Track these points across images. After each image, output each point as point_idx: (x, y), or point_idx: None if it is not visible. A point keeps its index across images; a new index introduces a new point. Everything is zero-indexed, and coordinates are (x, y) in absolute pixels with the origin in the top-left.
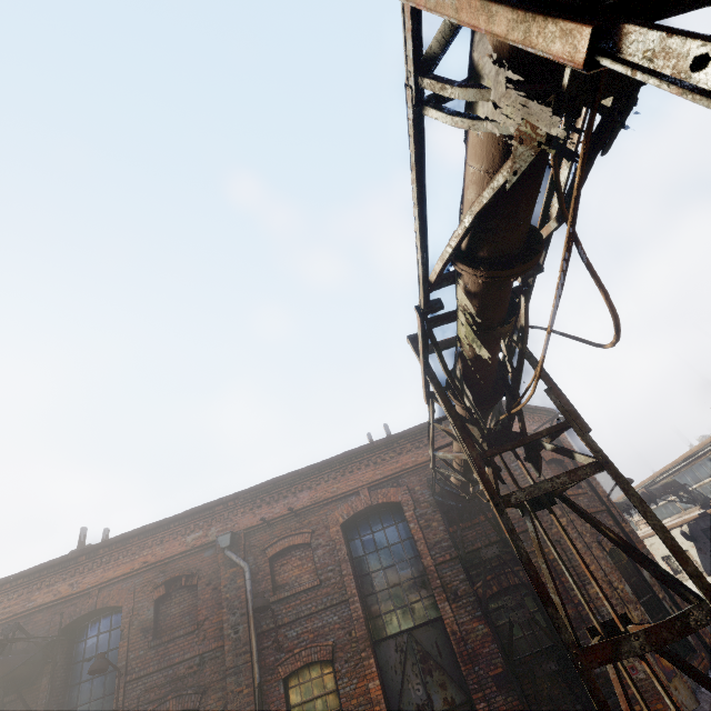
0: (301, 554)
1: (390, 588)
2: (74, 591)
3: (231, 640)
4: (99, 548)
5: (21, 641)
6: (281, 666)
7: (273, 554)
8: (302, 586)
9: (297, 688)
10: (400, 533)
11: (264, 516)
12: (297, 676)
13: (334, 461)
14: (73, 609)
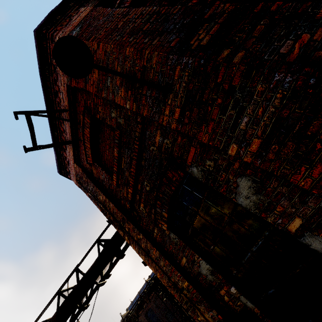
0: None
1: None
2: None
3: None
4: None
5: None
6: None
7: None
8: None
9: None
10: None
11: None
12: None
13: None
14: None
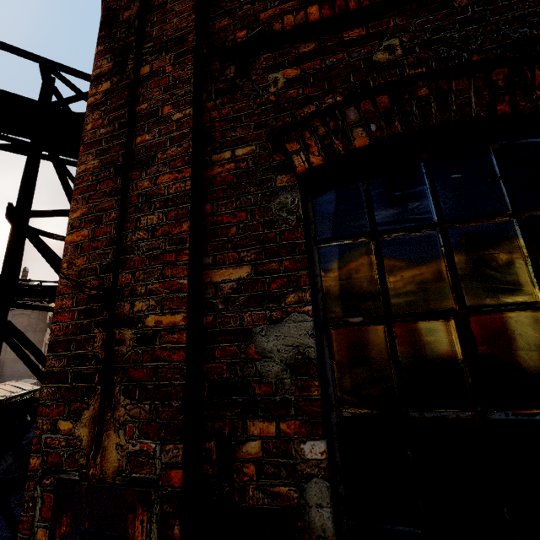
0: None
1: None
2: None
3: None
4: None
5: None
6: None
7: None
8: None
9: None
10: None
11: None
12: None
13: None
14: None
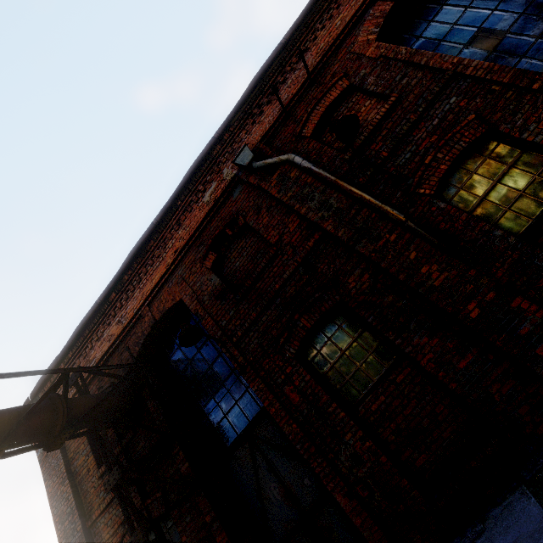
0: (347, 107)
1: (494, 48)
2: (125, 324)
3: (329, 219)
4: (120, 274)
5: (87, 370)
6: (419, 187)
7: (313, 131)
8: (377, 115)
9: (459, 194)
10: (459, 4)
11: (273, 113)
12: (448, 185)
13: (317, 4)
14: (135, 337)
